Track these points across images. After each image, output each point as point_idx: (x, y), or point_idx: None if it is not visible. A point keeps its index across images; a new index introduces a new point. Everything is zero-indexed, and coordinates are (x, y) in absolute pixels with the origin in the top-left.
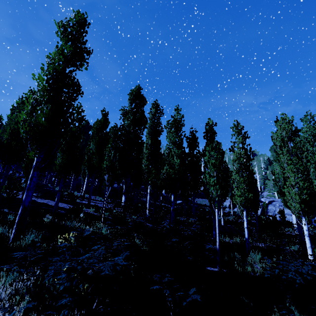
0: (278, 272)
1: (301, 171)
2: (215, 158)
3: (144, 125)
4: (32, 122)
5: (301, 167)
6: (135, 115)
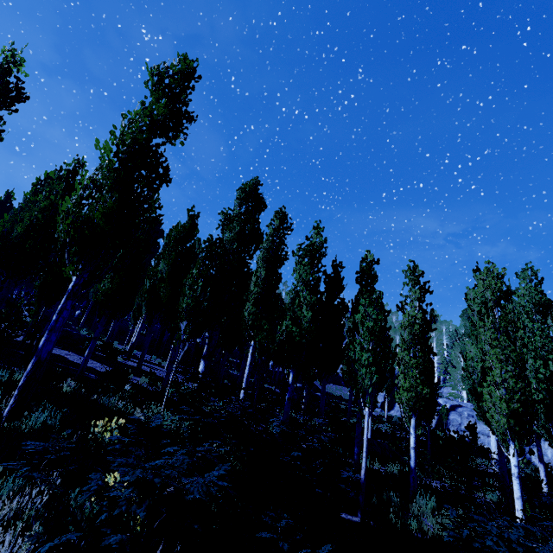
0: (467, 535)
1: (513, 361)
2: (374, 319)
3: (257, 244)
4: (81, 217)
5: (513, 354)
6: (243, 226)
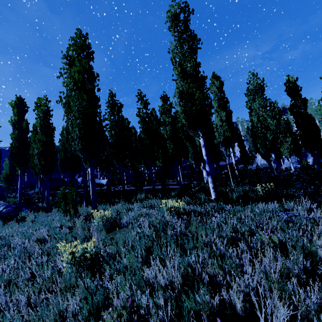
0: None
1: None
2: None
3: None
4: (193, 111)
5: None
6: None
